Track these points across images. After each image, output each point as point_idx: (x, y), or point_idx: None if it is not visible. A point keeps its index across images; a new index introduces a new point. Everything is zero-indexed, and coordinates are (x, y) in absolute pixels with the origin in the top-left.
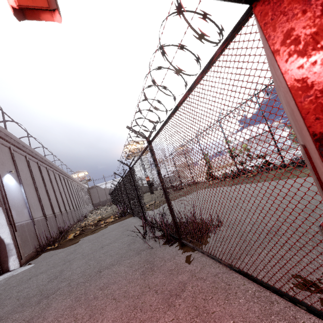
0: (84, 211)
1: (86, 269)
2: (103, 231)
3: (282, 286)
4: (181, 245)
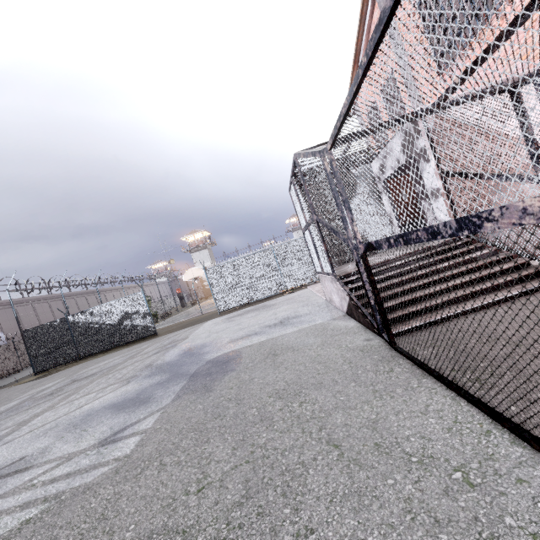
0: None
1: None
2: None
3: None
4: None
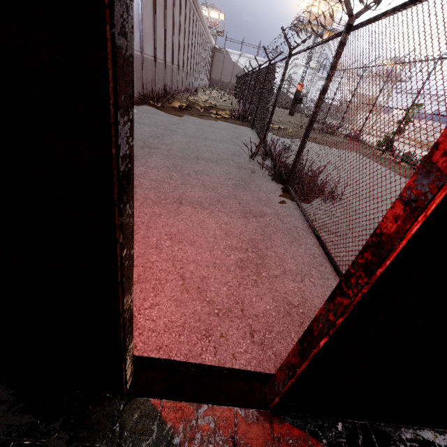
0: (196, 81)
1: (185, 148)
2: (211, 123)
3: (340, 266)
4: (284, 189)
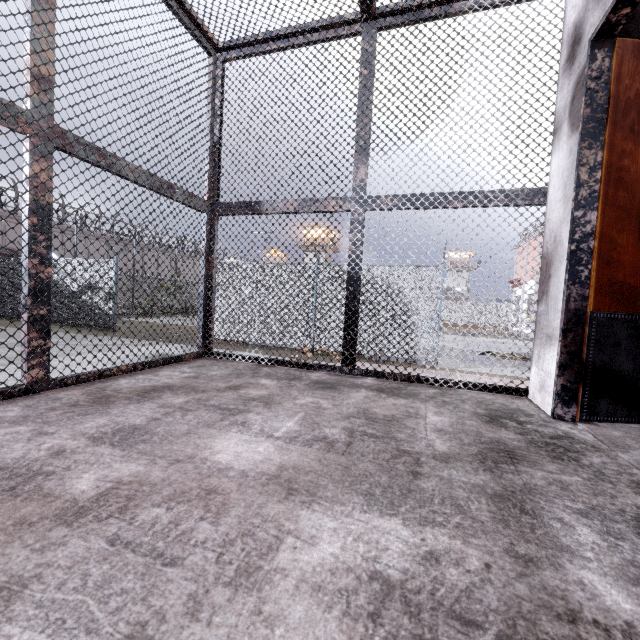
0: None
1: None
2: None
3: None
4: None
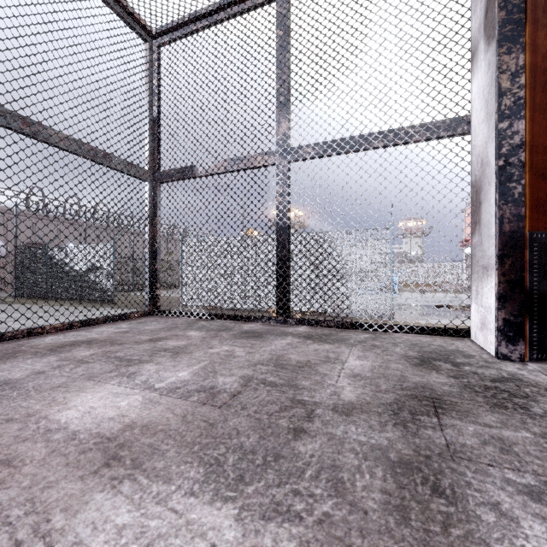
0: None
1: None
2: None
3: None
4: None
